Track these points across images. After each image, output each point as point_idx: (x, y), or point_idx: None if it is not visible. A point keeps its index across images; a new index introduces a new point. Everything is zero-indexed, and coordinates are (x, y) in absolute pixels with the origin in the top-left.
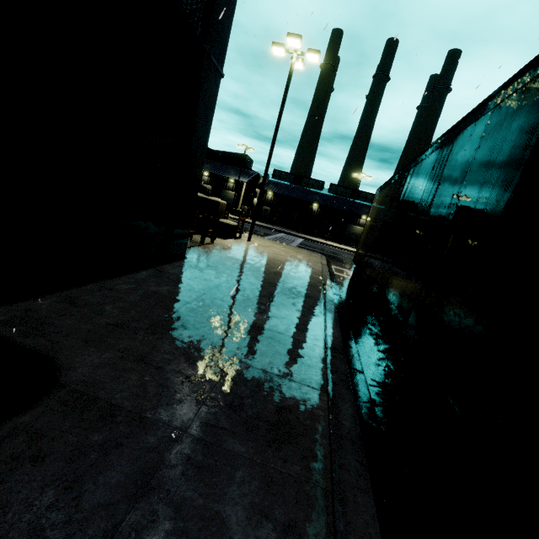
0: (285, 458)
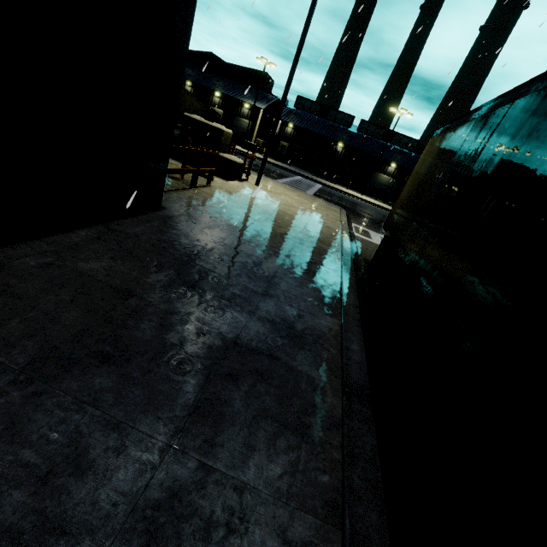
0: None
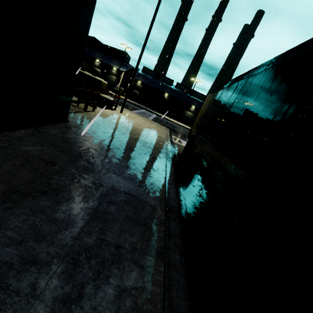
0: None
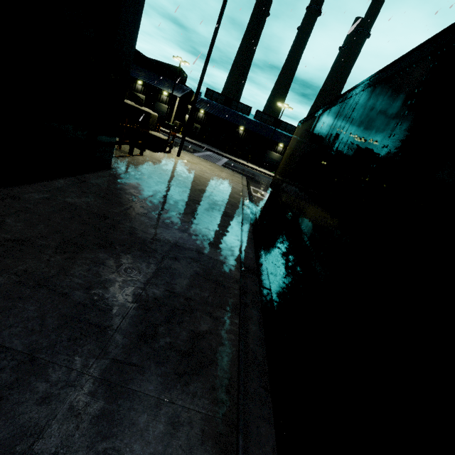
0: (194, 392)
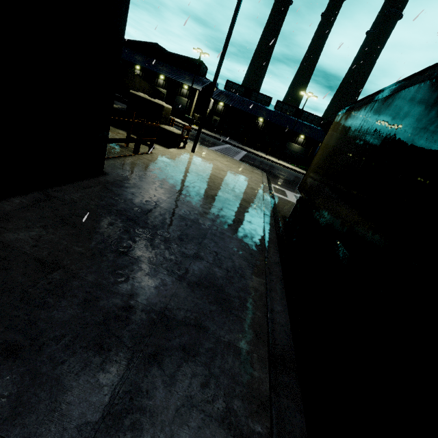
0: None
